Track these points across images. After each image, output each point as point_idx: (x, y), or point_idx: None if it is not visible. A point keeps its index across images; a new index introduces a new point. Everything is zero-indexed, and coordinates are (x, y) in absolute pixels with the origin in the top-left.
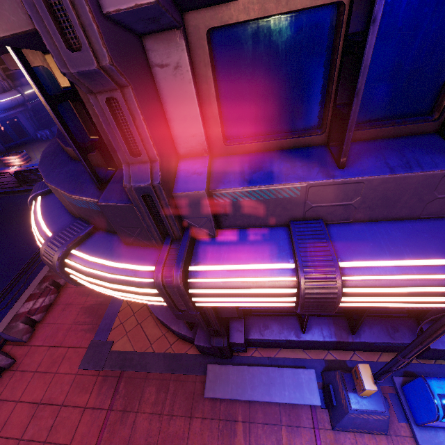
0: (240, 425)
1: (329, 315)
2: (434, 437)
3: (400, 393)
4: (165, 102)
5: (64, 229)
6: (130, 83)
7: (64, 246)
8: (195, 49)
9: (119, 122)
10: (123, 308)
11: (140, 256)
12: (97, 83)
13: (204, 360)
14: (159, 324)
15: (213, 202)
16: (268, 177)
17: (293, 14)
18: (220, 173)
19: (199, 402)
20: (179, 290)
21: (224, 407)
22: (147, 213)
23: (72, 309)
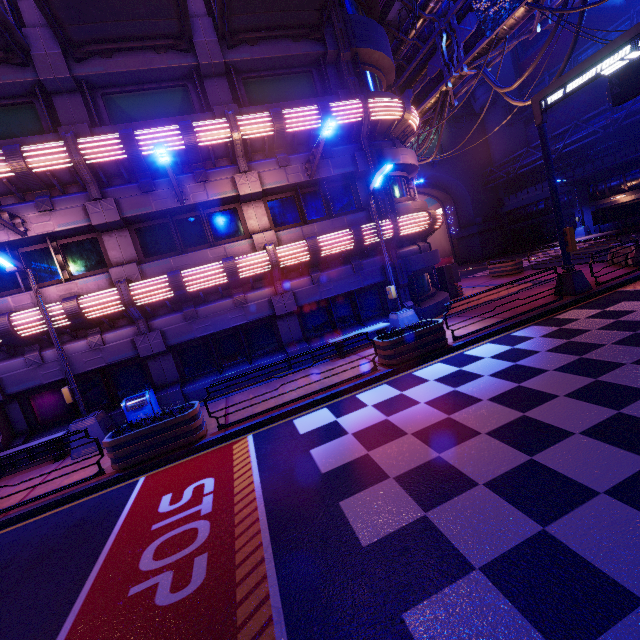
0: None
1: (101, 407)
2: None
3: None
4: None
5: None
6: None
7: None
8: None
9: None
10: None
11: None
12: None
13: None
14: None
15: None
16: None
17: None
18: None
19: None
20: None
21: None
22: None
23: None
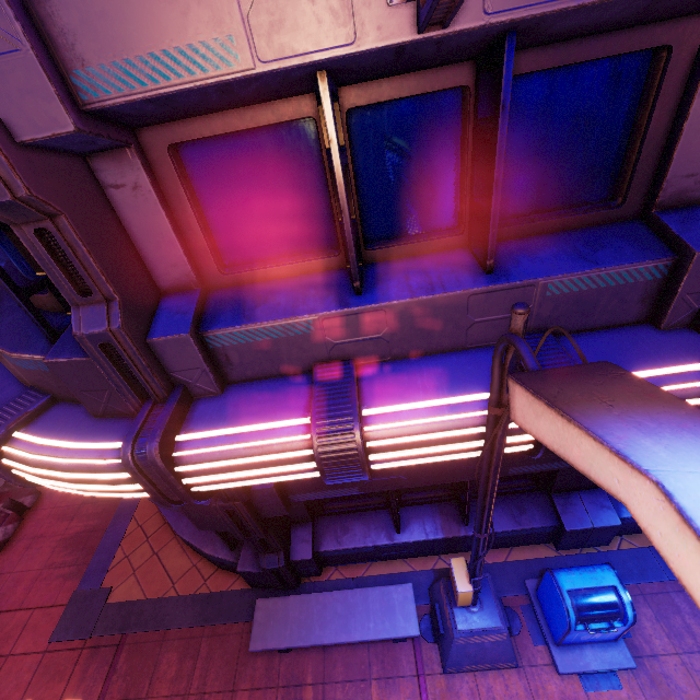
0: (309, 691)
1: (433, 501)
2: (579, 658)
3: (535, 603)
4: (130, 227)
5: (6, 404)
6: (62, 211)
7: (2, 428)
8: (157, 167)
9: (59, 256)
10: (130, 532)
11: (113, 430)
12: (18, 214)
13: (257, 597)
14: (188, 550)
15: (209, 348)
16: (273, 311)
17: (269, 127)
18: (215, 310)
19: (247, 665)
20: (156, 467)
21: (285, 666)
22: (112, 368)
23: (44, 543)
